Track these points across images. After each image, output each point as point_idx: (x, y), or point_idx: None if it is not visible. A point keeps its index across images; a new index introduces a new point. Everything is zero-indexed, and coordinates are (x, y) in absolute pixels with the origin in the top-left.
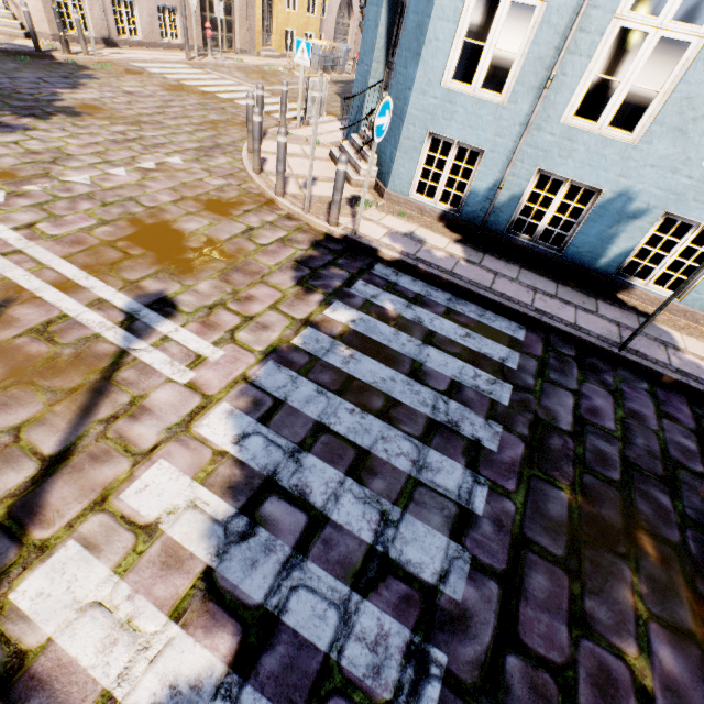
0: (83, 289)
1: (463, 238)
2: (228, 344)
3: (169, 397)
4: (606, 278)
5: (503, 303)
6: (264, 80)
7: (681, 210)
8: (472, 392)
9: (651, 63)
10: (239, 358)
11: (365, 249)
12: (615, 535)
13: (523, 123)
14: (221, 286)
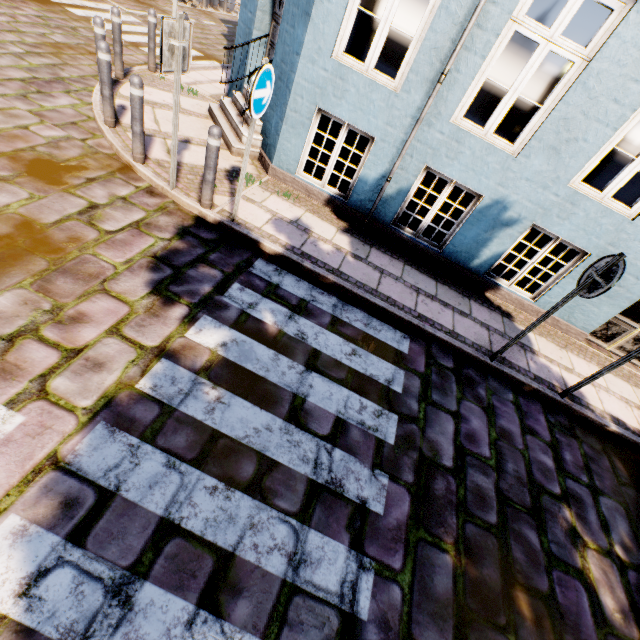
0: None
1: (351, 226)
2: (32, 402)
3: None
4: (478, 278)
5: (389, 309)
6: (135, 2)
7: (546, 224)
8: (358, 431)
9: (513, 63)
10: (48, 424)
11: (245, 239)
12: (496, 601)
13: (414, 116)
14: (35, 300)
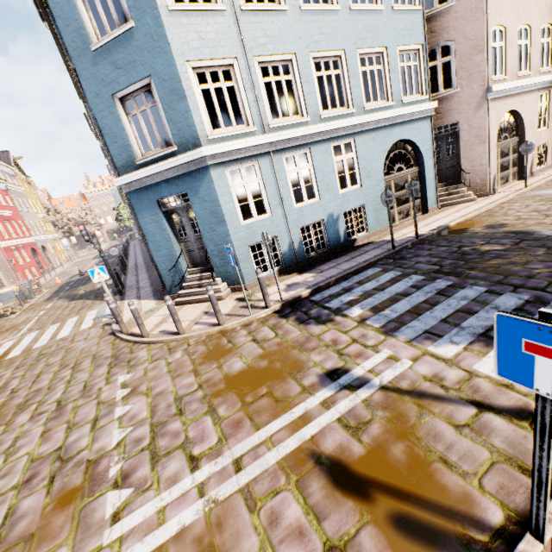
0: (307, 413)
1: (297, 272)
2: (378, 348)
3: (424, 367)
4: (348, 243)
5: (357, 268)
6: (4, 333)
7: (346, 208)
8: (417, 283)
9: None
10: (390, 344)
11: (295, 301)
12: (490, 266)
13: (283, 217)
14: (319, 351)
